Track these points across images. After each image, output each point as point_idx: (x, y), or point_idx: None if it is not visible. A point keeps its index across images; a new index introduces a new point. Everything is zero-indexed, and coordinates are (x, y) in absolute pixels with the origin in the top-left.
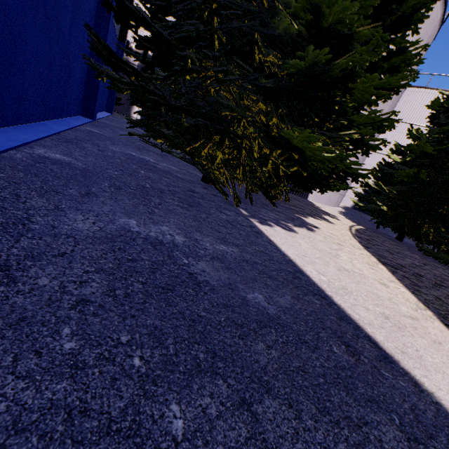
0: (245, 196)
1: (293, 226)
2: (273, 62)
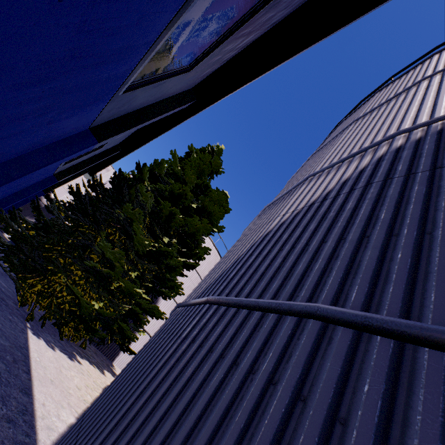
0: (39, 318)
1: (58, 349)
2: (94, 258)
